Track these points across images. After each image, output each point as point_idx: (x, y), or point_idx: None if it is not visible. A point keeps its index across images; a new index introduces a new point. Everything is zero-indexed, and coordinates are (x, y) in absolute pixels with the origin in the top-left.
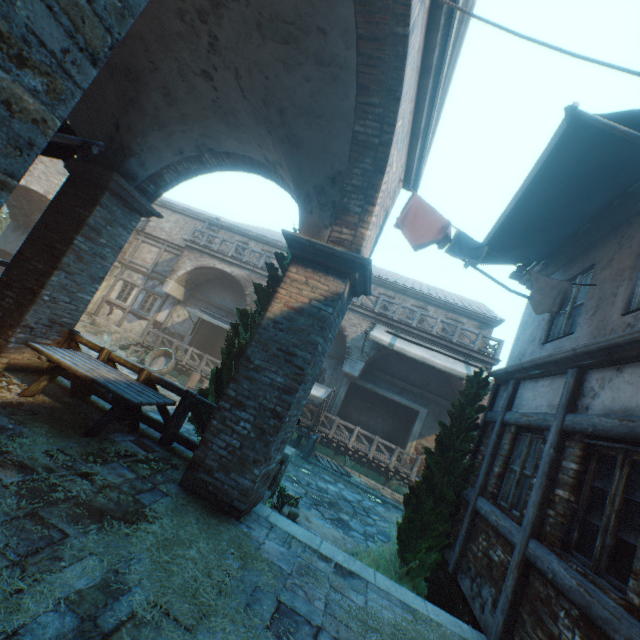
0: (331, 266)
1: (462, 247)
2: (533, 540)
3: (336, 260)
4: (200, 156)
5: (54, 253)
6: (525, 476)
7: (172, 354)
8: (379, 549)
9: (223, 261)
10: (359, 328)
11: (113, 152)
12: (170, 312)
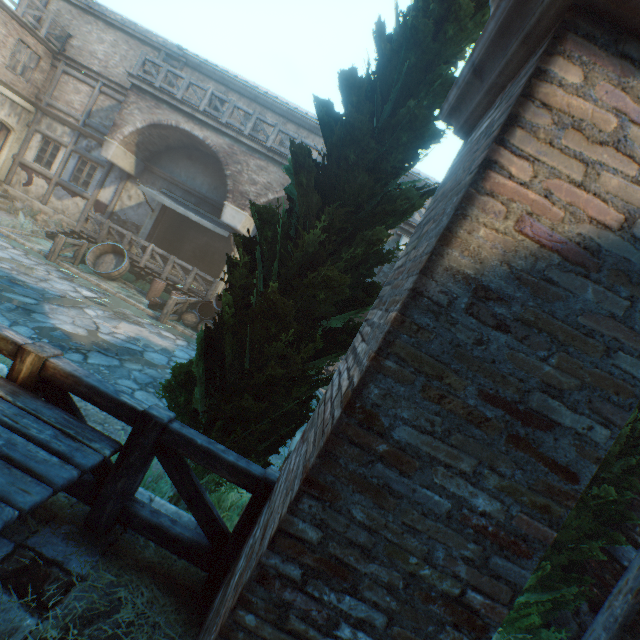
0: None
1: None
2: None
3: None
4: None
5: None
6: None
7: (124, 252)
8: None
9: (191, 119)
10: None
11: None
12: (117, 190)
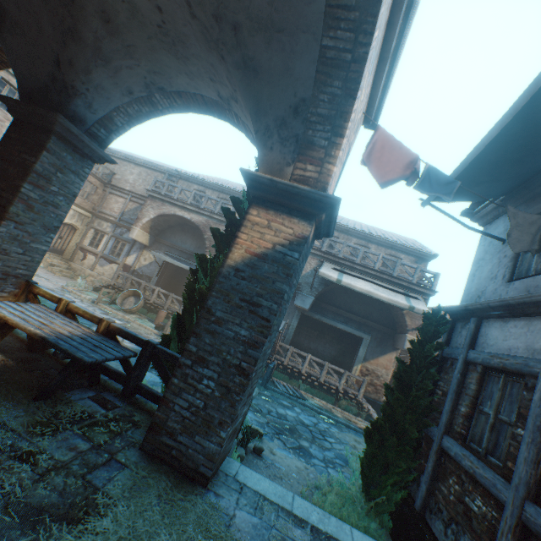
0: (295, 207)
1: (433, 183)
2: (531, 504)
3: (301, 200)
4: (150, 96)
5: (0, 202)
6: (502, 421)
7: (140, 294)
8: (340, 477)
9: (183, 208)
10: (308, 266)
11: (56, 92)
12: (137, 256)
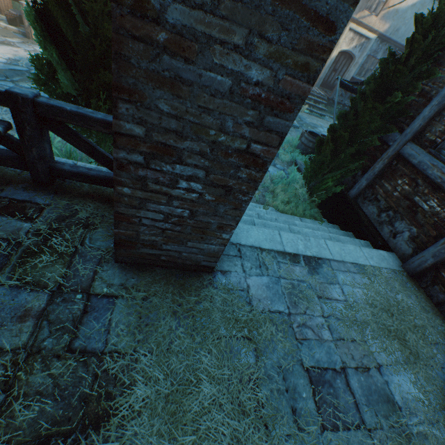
0: None
1: None
2: None
3: None
4: None
5: None
6: None
7: None
8: (278, 173)
9: None
10: None
11: None
12: None
